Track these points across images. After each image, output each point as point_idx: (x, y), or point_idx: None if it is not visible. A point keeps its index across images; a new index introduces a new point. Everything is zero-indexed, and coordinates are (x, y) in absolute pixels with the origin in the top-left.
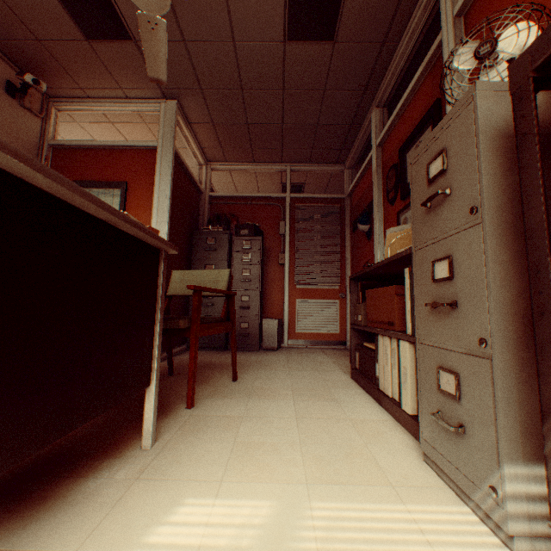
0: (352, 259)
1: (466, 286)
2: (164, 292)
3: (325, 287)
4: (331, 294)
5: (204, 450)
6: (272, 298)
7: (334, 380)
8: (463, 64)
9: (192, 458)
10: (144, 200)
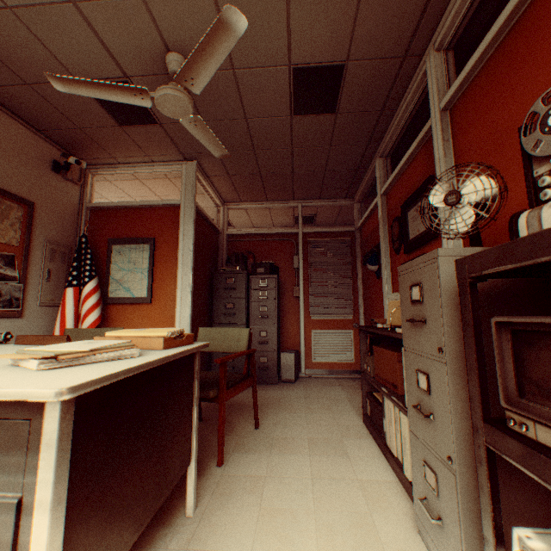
0: (364, 291)
1: (438, 406)
2: (198, 382)
3: (339, 317)
4: (345, 324)
5: (235, 518)
6: (288, 329)
7: (347, 427)
8: (437, 201)
9: (226, 527)
10: (170, 252)
